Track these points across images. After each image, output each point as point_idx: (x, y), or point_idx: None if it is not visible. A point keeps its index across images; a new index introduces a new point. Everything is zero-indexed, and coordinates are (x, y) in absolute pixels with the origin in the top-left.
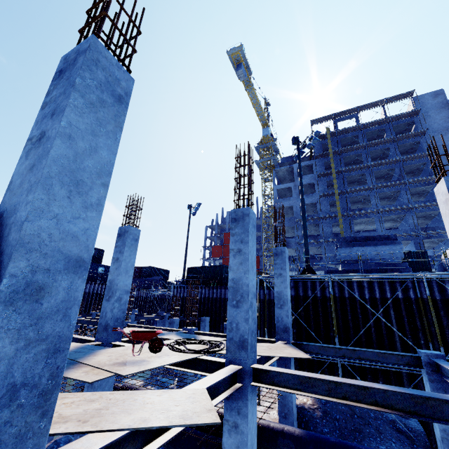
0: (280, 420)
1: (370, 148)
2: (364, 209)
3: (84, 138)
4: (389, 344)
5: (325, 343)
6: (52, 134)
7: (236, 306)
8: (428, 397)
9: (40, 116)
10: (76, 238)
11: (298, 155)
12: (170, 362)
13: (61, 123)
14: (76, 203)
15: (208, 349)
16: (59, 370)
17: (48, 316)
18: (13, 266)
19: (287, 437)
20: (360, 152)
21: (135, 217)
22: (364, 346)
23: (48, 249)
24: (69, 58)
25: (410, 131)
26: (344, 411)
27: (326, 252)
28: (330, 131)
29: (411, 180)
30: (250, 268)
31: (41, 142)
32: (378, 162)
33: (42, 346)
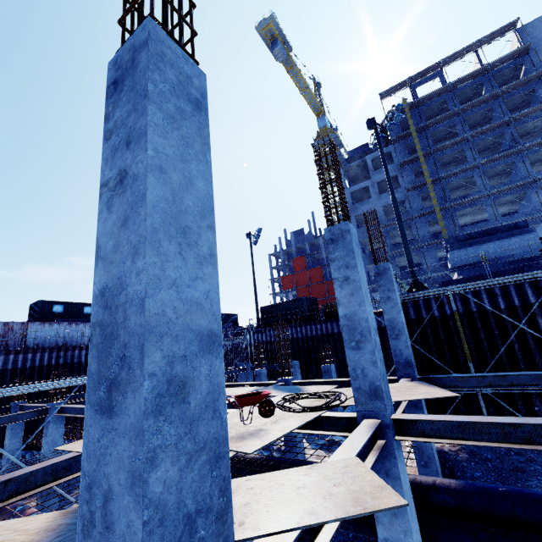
0: (420, 470)
1: (465, 113)
2: (468, 195)
3: (175, 168)
4: (541, 360)
5: (454, 371)
6: (140, 170)
7: (356, 348)
8: None
9: (107, 151)
10: (200, 306)
11: (378, 142)
12: (292, 427)
13: (147, 151)
14: (189, 260)
15: (329, 404)
16: (226, 482)
17: (198, 417)
18: (149, 362)
19: (442, 491)
20: (453, 122)
21: None
22: (507, 368)
23: (177, 329)
24: (121, 61)
25: (518, 78)
26: (496, 449)
27: (426, 259)
28: (407, 102)
29: (529, 145)
30: (365, 298)
31: (124, 184)
32: (479, 130)
33: (203, 457)
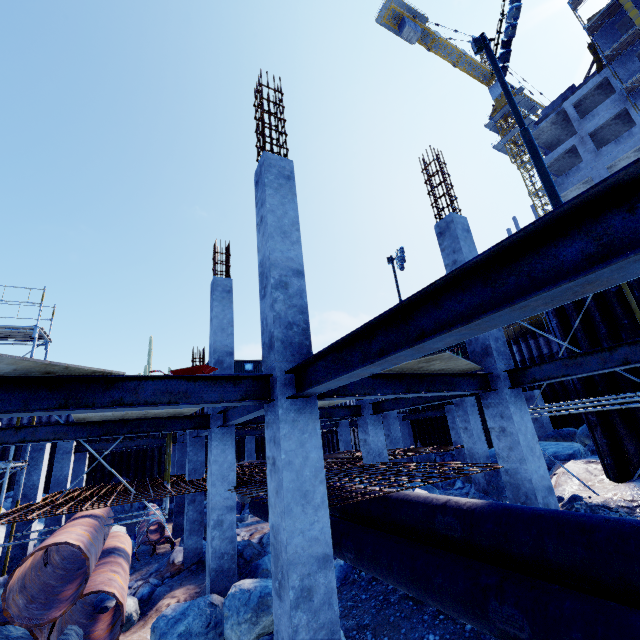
0: None
1: None
2: None
3: None
4: None
5: None
6: None
7: (264, 296)
8: (495, 247)
9: None
10: None
11: (491, 63)
12: None
13: None
14: None
15: None
16: None
17: None
18: None
19: (449, 513)
20: None
21: (227, 269)
22: None
23: None
24: None
25: None
26: None
27: None
28: None
29: None
30: (275, 234)
31: None
32: None
33: None
